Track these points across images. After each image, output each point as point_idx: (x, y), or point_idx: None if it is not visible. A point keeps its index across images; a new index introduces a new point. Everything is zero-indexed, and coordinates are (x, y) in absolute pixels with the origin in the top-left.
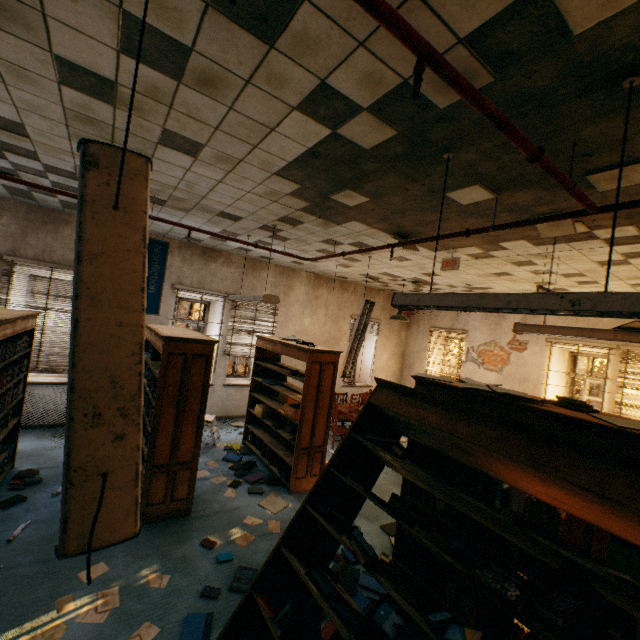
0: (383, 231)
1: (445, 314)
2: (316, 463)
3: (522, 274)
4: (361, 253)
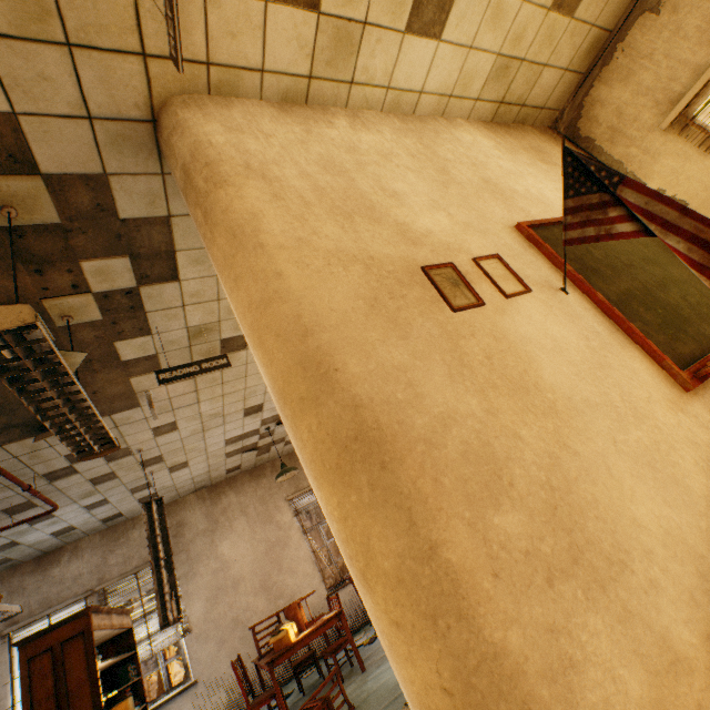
0: (25, 438)
1: None
2: None
3: None
4: (127, 454)
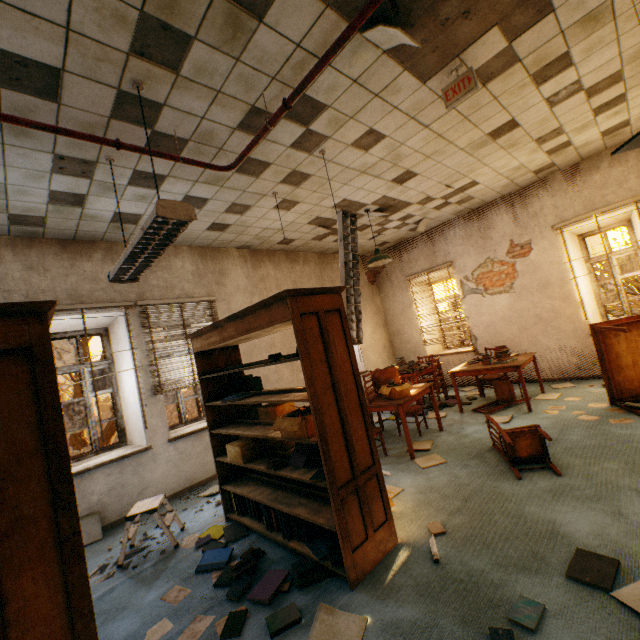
0: (346, 20)
1: (418, 255)
2: (374, 502)
3: (532, 116)
4: (308, 149)
